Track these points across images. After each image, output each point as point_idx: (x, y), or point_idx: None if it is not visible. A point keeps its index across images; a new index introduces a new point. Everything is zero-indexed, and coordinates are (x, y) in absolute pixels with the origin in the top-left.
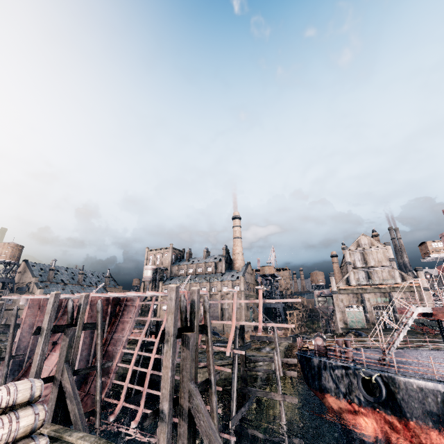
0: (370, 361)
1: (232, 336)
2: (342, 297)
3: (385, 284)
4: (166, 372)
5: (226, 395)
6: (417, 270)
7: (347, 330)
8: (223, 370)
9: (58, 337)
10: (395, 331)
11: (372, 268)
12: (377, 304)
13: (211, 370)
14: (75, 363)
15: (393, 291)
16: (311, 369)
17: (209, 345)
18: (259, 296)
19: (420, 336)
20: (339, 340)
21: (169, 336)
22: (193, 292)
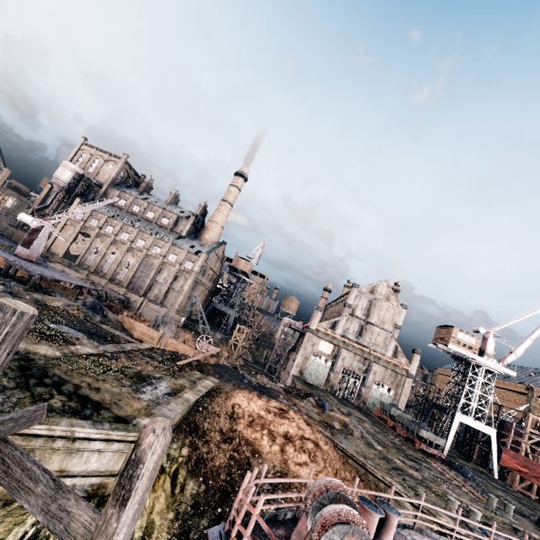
0: None
1: None
2: (316, 341)
3: (373, 349)
4: None
5: None
6: (415, 352)
7: (302, 384)
8: None
9: None
10: (354, 408)
11: (371, 324)
12: (350, 368)
13: None
14: None
15: (376, 361)
16: None
17: None
18: None
19: (392, 436)
20: (378, 515)
21: None
22: None
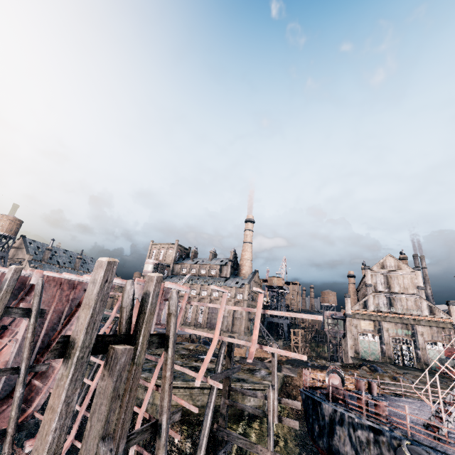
0: (411, 423)
1: (210, 357)
2: (356, 323)
3: (409, 314)
4: (48, 419)
5: (199, 430)
6: (449, 304)
7: (359, 361)
8: (187, 407)
9: (11, 321)
10: (415, 370)
11: (395, 294)
12: (397, 337)
13: (164, 408)
14: (10, 357)
15: (417, 323)
16: (320, 418)
17: (167, 367)
18: (258, 303)
19: (450, 382)
20: (361, 380)
21: (73, 348)
22: (150, 280)
